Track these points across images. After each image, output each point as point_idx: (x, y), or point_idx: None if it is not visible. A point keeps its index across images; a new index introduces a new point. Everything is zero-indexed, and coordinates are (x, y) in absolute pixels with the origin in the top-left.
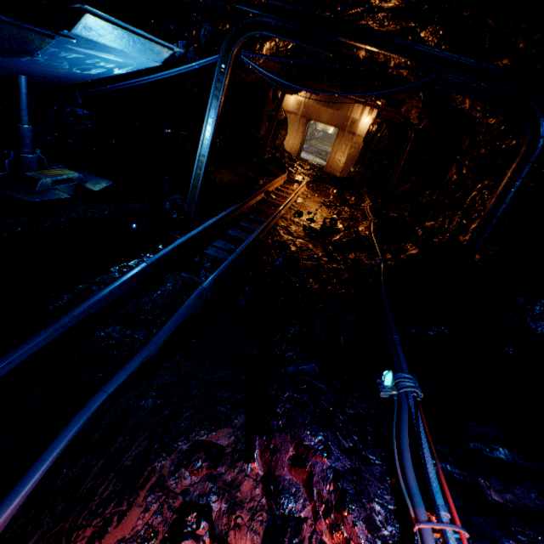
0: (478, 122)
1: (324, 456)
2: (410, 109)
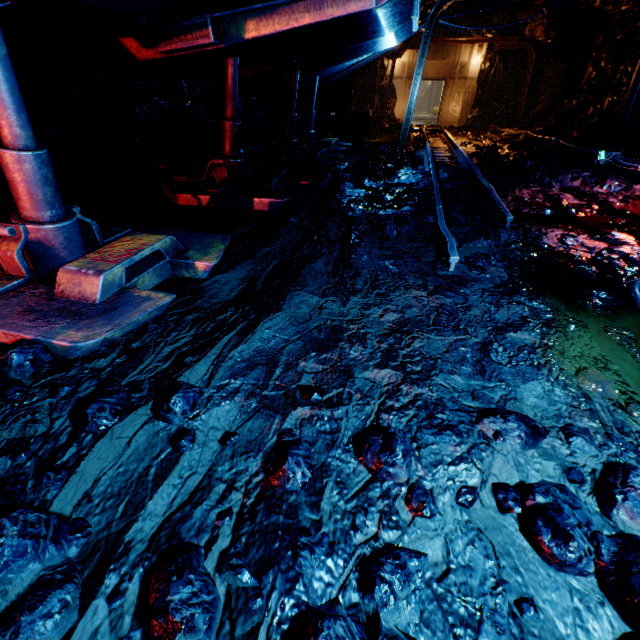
0: (610, 15)
1: (586, 172)
2: (535, 28)
